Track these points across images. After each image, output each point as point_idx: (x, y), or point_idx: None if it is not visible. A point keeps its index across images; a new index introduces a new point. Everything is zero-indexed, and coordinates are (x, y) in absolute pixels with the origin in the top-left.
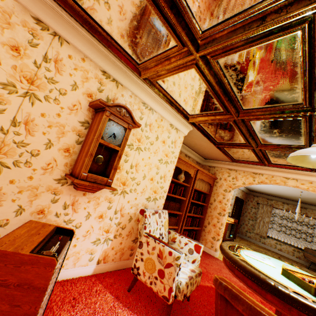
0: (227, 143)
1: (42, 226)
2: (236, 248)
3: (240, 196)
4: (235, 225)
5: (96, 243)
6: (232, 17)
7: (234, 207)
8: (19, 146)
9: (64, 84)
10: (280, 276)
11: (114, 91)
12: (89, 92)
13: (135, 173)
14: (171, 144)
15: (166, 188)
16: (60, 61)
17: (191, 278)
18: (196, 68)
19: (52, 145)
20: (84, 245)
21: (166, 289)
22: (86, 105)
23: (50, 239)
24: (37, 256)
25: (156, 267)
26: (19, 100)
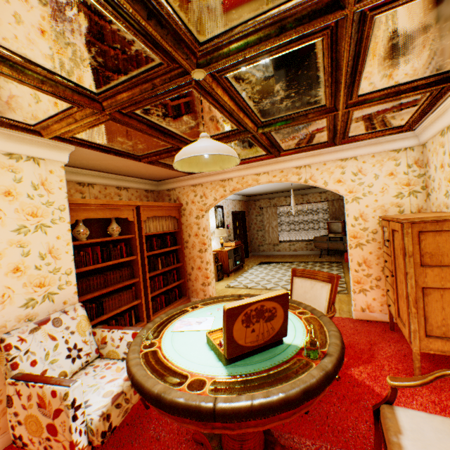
0: (152, 153)
1: None
2: (169, 321)
3: (239, 208)
4: (240, 247)
5: None
6: None
7: (237, 224)
8: None
9: None
10: (200, 350)
11: None
12: None
13: None
14: (35, 190)
15: (68, 268)
16: None
17: (119, 397)
18: None
19: None
20: None
21: (67, 447)
22: None
23: None
24: None
25: (43, 424)
26: None
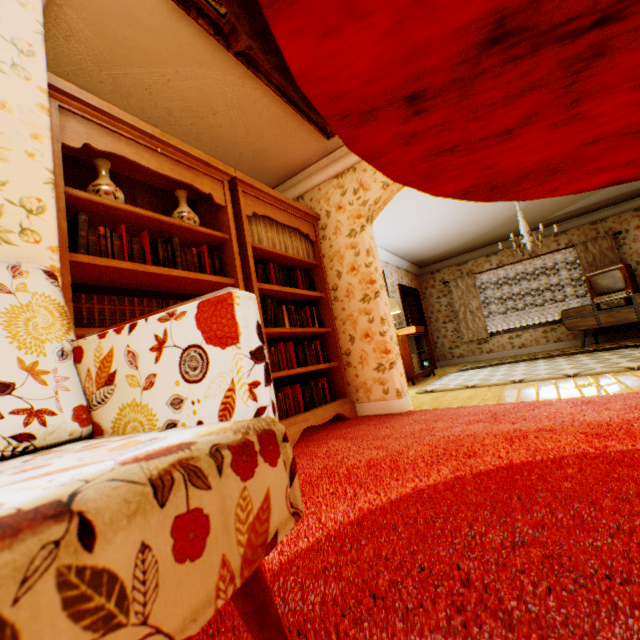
0: None
1: None
2: None
3: (408, 283)
4: (424, 339)
5: None
6: None
7: (407, 313)
8: None
9: None
10: None
11: None
12: None
13: None
14: None
15: (31, 195)
16: None
17: None
18: None
19: None
20: None
21: None
22: None
23: None
24: None
25: None
26: None
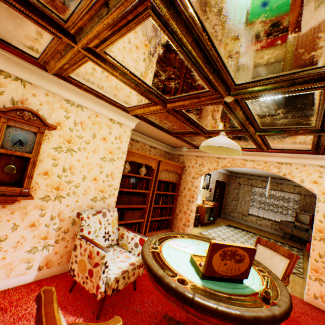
0: (179, 132)
1: None
2: (166, 239)
3: (222, 179)
4: (215, 208)
5: (33, 251)
6: (79, 3)
7: (217, 190)
8: None
9: None
10: (185, 263)
11: (20, 91)
12: None
13: (71, 175)
14: (115, 140)
15: (116, 186)
16: None
17: (125, 272)
18: (92, 60)
19: None
20: (17, 256)
21: (94, 287)
22: None
23: None
24: None
25: (87, 267)
26: None
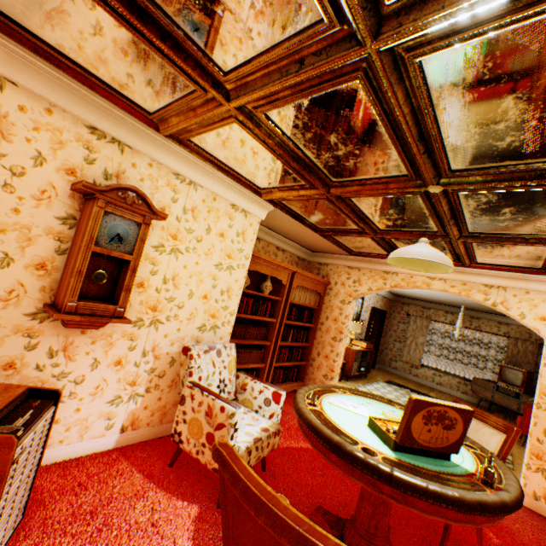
0: (332, 229)
1: (4, 389)
2: (322, 393)
3: (380, 305)
4: (370, 352)
5: (116, 403)
6: (259, 55)
7: (371, 323)
8: None
9: (18, 157)
10: (362, 428)
11: (117, 159)
12: (69, 166)
13: (173, 290)
14: (237, 237)
15: (233, 309)
16: (5, 118)
17: (258, 441)
18: (239, 123)
19: (11, 261)
20: (95, 408)
21: None
22: (67, 189)
23: (18, 407)
24: None
25: (204, 430)
26: None
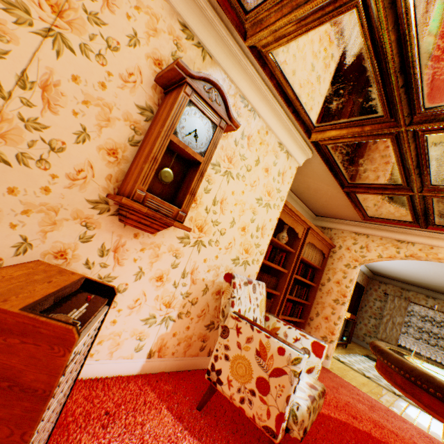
0: (366, 184)
1: (57, 272)
2: (400, 353)
3: (360, 280)
4: (351, 323)
5: (149, 323)
6: None
7: None
8: (28, 128)
9: (116, 30)
10: None
11: (197, 64)
12: (157, 56)
13: (219, 213)
14: (277, 176)
15: (263, 248)
16: None
17: (313, 400)
18: (361, 8)
19: (87, 138)
20: (129, 323)
21: (271, 415)
22: (151, 78)
23: (70, 296)
24: (34, 318)
25: (254, 373)
26: (33, 41)
